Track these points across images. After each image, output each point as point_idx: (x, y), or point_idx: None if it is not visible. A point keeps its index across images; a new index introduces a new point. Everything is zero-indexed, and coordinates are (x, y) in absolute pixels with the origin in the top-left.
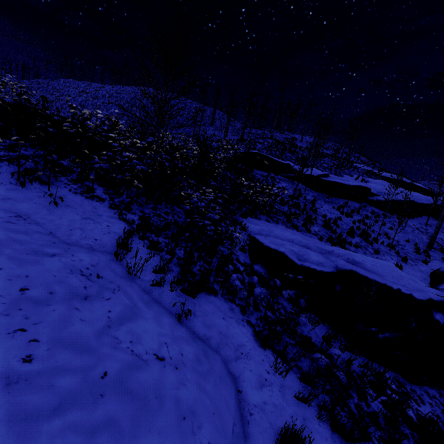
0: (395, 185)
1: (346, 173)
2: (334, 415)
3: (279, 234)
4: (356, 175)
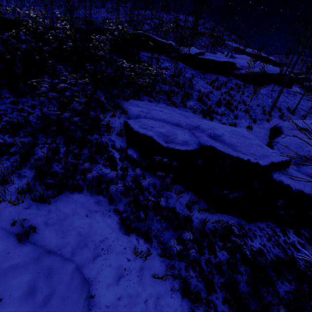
0: (255, 58)
1: (219, 50)
2: (186, 281)
3: (156, 114)
4: (226, 52)
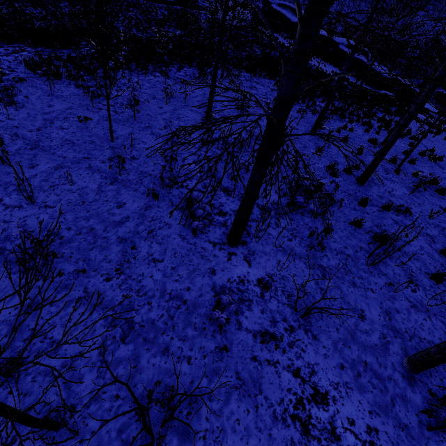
0: None
1: None
2: None
3: None
4: None
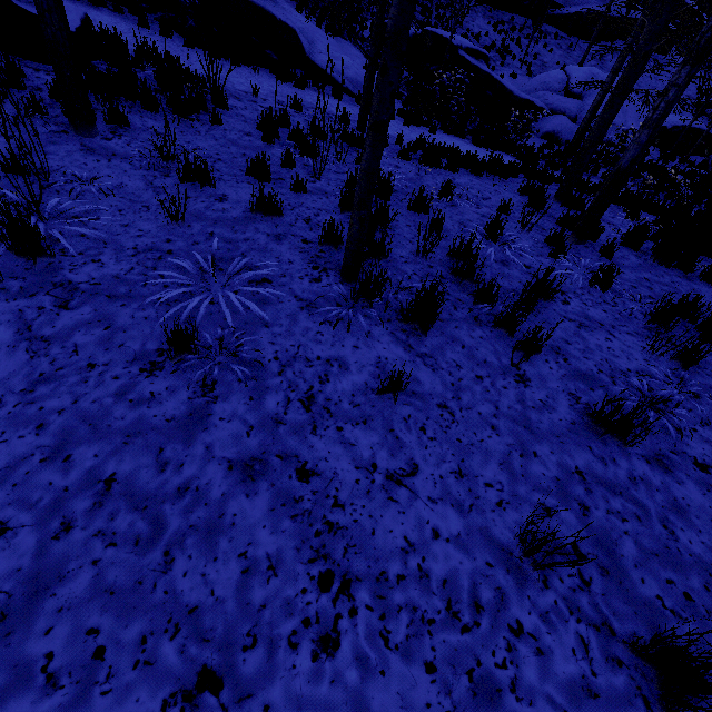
0: None
1: None
2: None
3: None
4: None
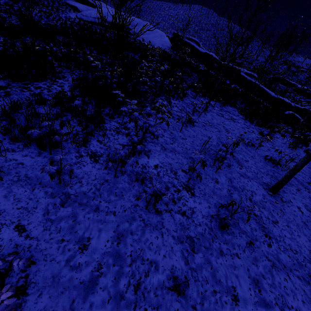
0: None
1: None
2: None
3: None
4: None
